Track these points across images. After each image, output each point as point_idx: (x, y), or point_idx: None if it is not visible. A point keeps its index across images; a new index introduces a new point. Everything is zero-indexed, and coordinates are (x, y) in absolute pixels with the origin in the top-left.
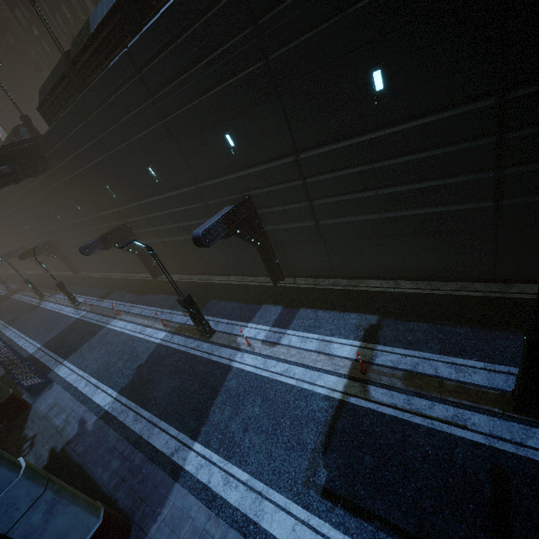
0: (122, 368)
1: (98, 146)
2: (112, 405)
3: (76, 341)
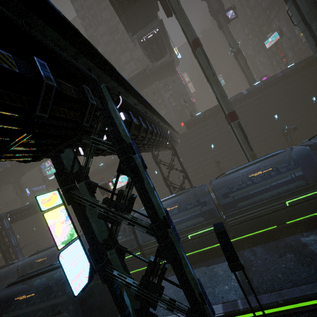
0: None
1: (217, 129)
2: None
3: None
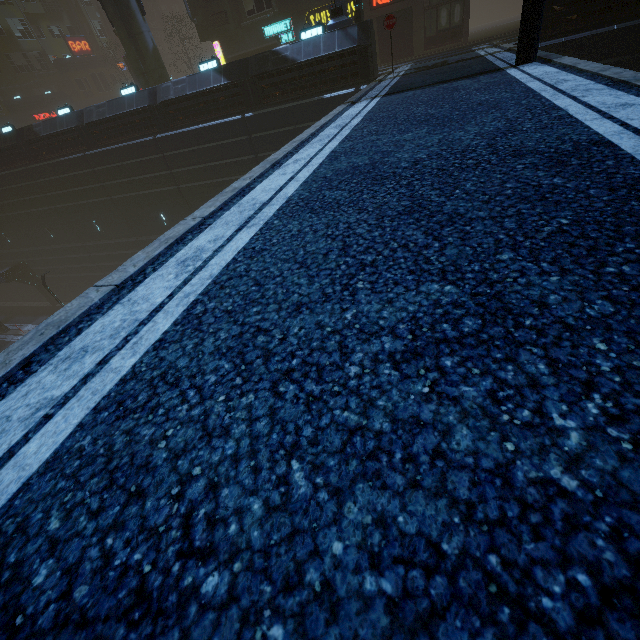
0: None
1: None
2: None
3: None
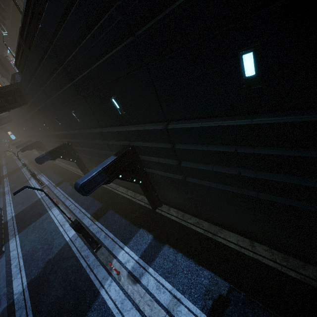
0: (39, 258)
1: (44, 93)
2: (19, 296)
3: (30, 219)
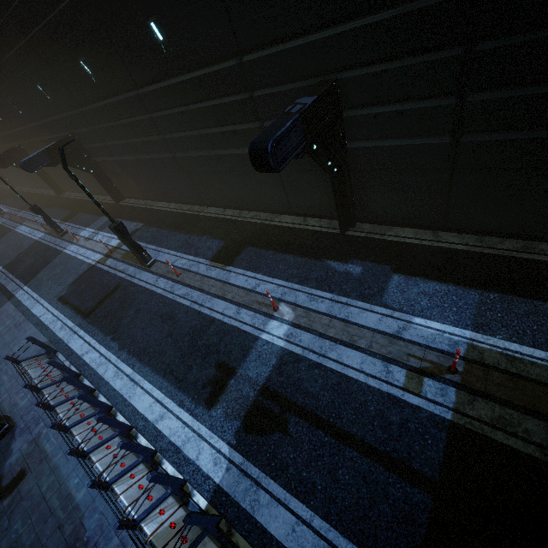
0: (11, 254)
1: None
2: None
3: None
